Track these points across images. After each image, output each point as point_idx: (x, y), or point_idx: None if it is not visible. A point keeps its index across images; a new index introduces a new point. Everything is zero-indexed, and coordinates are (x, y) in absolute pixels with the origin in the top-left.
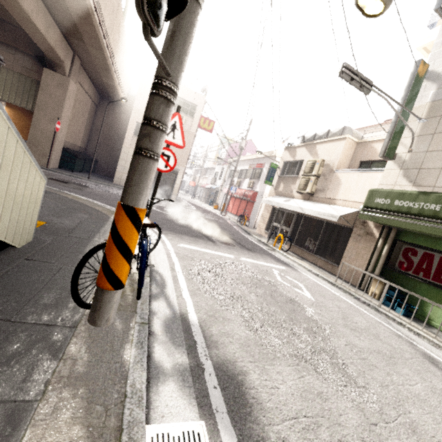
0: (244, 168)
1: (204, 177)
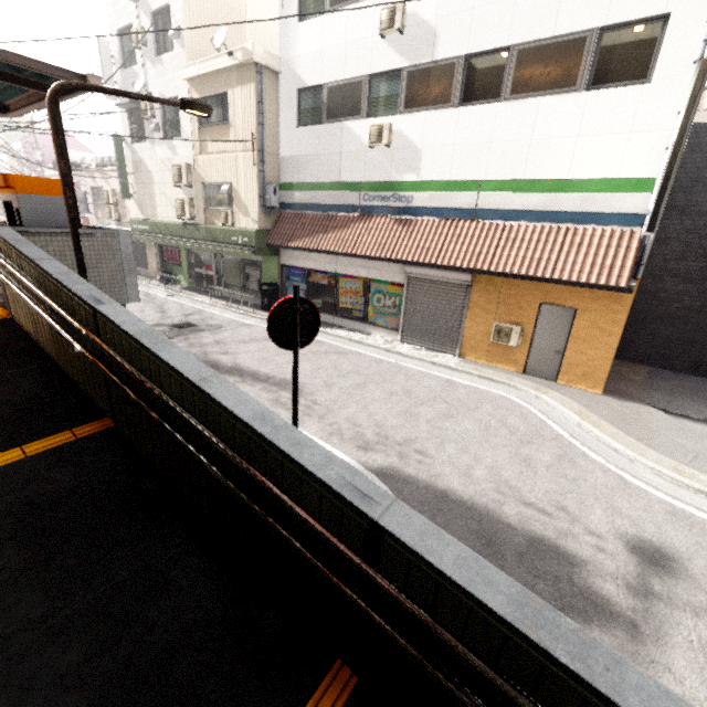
0: None
1: None
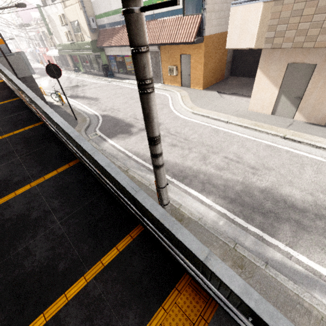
0: (34, 34)
1: (21, 43)
